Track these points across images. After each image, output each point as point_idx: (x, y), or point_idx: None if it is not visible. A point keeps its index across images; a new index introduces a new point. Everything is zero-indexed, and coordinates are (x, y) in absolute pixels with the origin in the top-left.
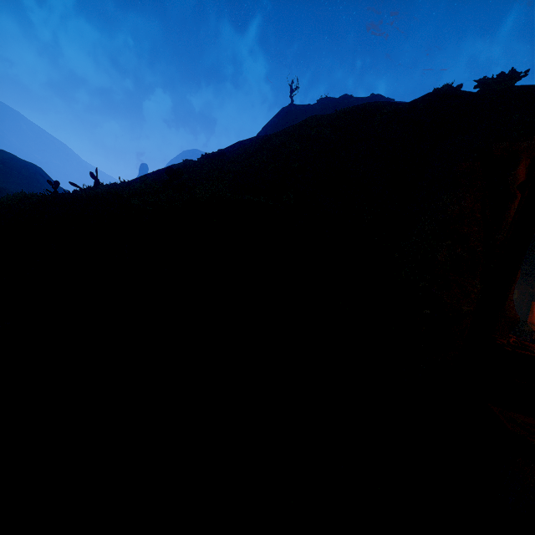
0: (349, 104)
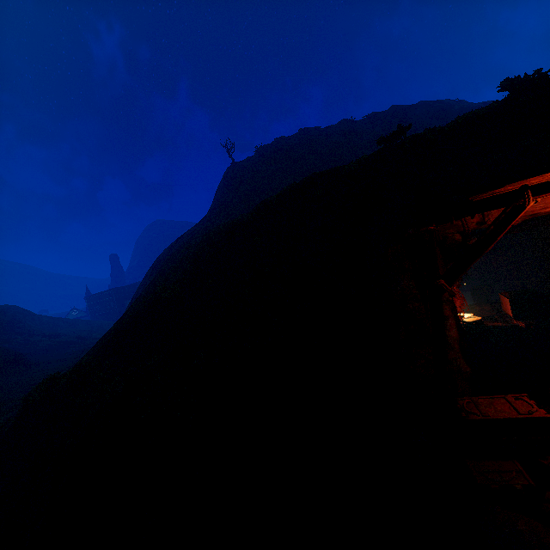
0: (283, 146)
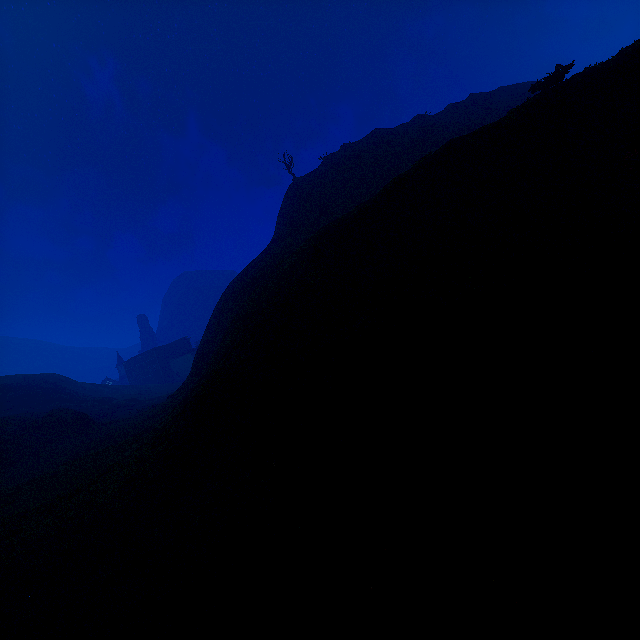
0: (354, 152)
